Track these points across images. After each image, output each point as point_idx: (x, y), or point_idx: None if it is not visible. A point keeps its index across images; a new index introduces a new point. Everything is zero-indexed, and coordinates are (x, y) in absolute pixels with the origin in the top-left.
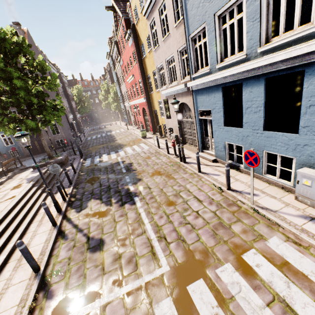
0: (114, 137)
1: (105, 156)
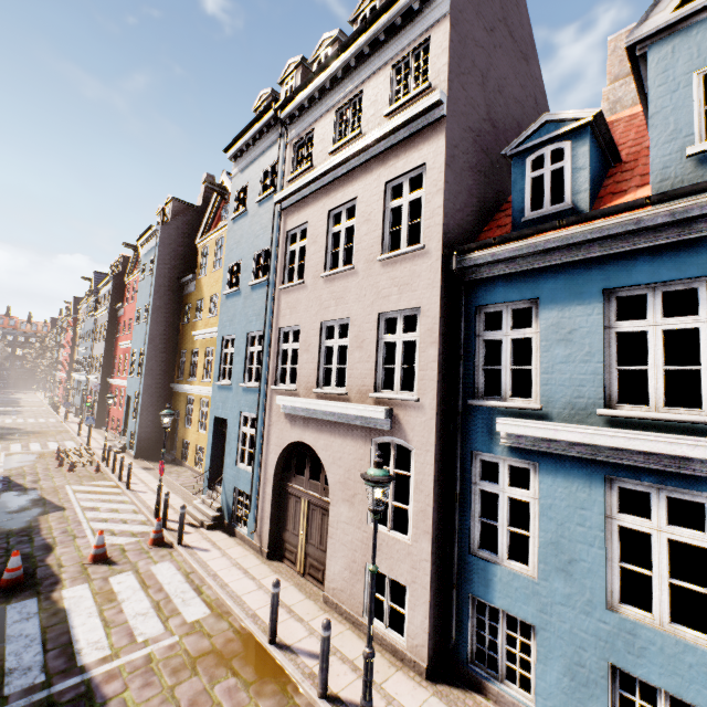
0: (20, 402)
1: (2, 408)
